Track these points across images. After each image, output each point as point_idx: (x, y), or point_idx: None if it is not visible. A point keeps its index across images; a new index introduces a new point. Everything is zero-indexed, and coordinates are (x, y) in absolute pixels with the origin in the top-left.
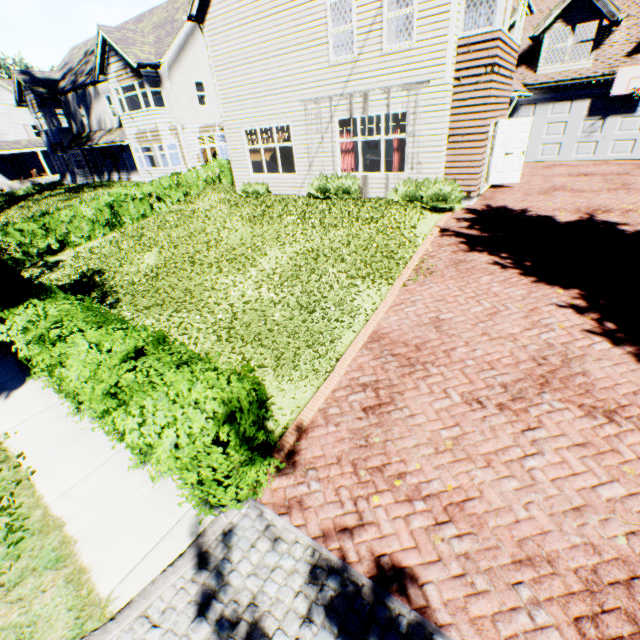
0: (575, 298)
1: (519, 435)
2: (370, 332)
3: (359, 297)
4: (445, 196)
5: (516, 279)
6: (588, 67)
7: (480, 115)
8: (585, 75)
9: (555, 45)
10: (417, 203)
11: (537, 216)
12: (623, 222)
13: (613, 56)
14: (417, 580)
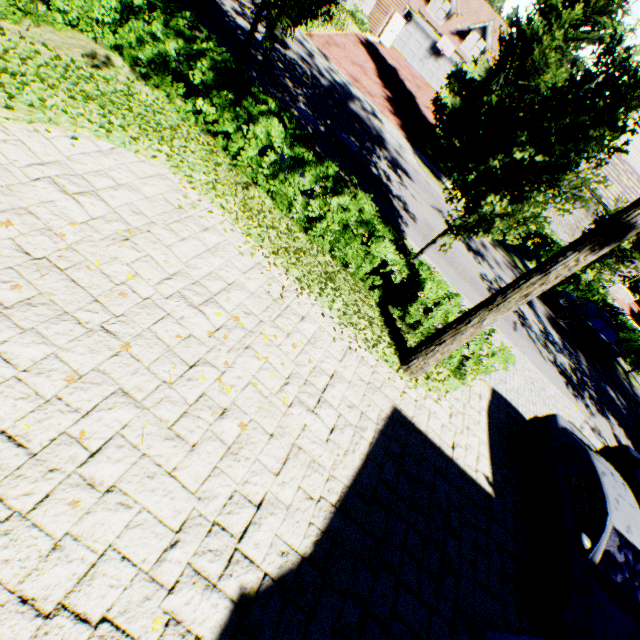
0: (375, 68)
1: (351, 66)
2: (329, 35)
3: (327, 27)
4: (364, 24)
5: (366, 57)
6: (439, 26)
7: (390, 1)
8: (436, 28)
9: (447, 6)
10: (354, 19)
11: (383, 57)
12: (400, 75)
13: (447, 29)
14: (330, 60)
